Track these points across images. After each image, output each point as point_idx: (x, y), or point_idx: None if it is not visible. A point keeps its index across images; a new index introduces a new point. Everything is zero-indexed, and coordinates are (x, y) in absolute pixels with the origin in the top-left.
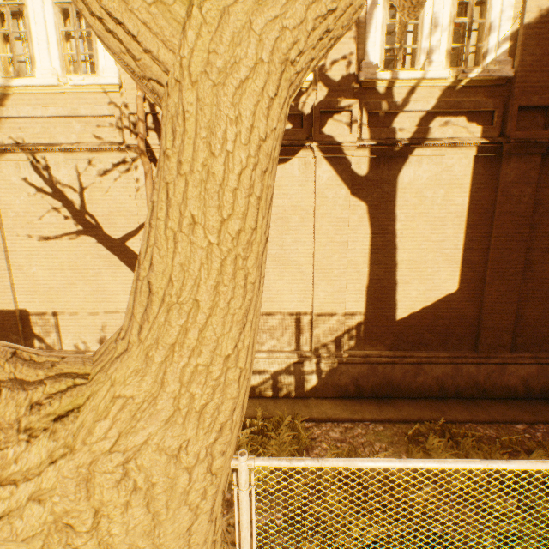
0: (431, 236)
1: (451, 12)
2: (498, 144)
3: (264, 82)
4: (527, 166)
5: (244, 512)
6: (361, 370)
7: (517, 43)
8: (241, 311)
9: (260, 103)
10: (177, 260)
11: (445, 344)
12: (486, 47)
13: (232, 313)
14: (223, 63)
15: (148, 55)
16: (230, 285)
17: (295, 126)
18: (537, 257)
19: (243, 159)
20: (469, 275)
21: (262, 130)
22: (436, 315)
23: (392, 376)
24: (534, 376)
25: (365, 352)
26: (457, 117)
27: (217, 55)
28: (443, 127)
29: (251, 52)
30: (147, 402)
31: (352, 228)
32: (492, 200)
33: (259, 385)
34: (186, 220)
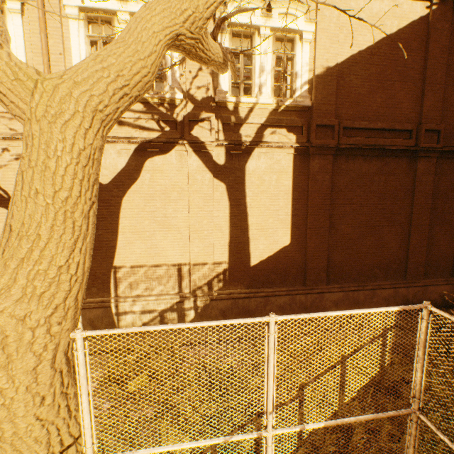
0: (270, 206)
1: (272, 63)
2: (307, 147)
3: (81, 121)
4: (325, 162)
5: (81, 366)
6: (227, 304)
7: (313, 86)
8: (71, 242)
9: (79, 132)
10: (27, 212)
11: (285, 282)
12: (295, 87)
13: (64, 242)
14: (55, 112)
15: (13, 104)
16: (62, 226)
17: (172, 129)
18: (337, 220)
19: (68, 160)
20: (297, 233)
21: (82, 145)
22: (277, 261)
23: (249, 307)
24: (341, 300)
25: (230, 290)
26: (281, 128)
27: (52, 108)
28: (272, 135)
29: (72, 107)
30: (4, 290)
31: (216, 201)
32: (307, 183)
33: (149, 322)
34: (33, 191)
